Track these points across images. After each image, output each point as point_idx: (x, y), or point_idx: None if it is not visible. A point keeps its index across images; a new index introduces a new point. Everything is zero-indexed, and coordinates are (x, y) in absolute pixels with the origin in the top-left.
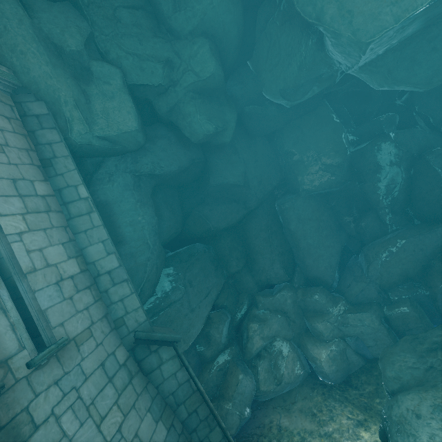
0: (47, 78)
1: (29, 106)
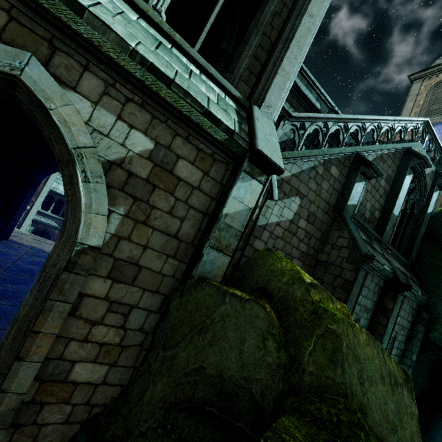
0: (441, 311)
1: (422, 312)
